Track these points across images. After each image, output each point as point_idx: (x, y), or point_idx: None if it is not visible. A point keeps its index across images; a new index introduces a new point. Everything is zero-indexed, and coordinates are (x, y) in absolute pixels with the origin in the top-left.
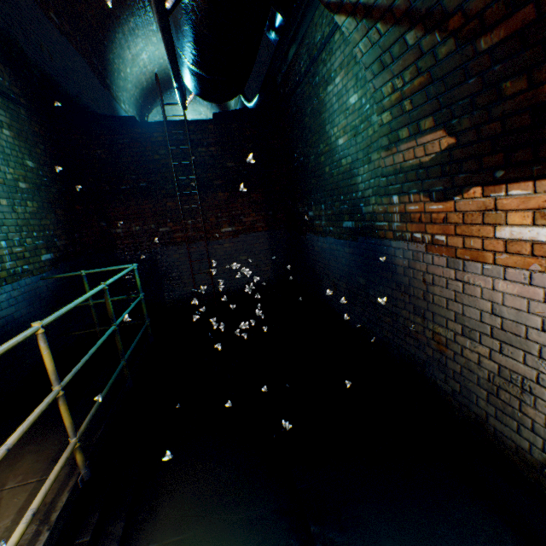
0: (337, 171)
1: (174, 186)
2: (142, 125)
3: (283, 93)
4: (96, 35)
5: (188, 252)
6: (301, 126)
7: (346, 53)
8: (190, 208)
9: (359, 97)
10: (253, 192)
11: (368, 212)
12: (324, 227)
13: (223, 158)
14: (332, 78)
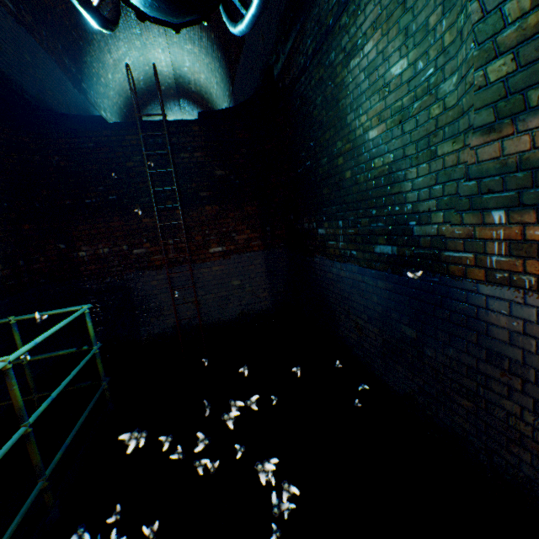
0: (365, 175)
1: (151, 199)
2: (110, 126)
3: (282, 86)
4: (69, 33)
5: (168, 278)
6: (308, 122)
7: (386, 1)
8: (171, 225)
9: (411, 61)
10: (247, 205)
11: (426, 234)
12: (342, 250)
13: (211, 165)
14: (358, 47)
